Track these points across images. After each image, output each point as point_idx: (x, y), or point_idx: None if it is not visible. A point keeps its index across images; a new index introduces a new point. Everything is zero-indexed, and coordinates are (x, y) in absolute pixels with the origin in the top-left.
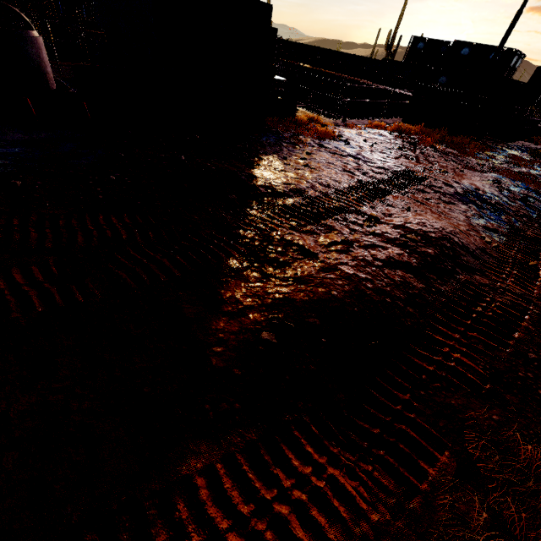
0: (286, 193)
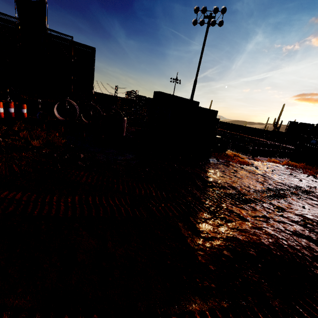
0: (226, 187)
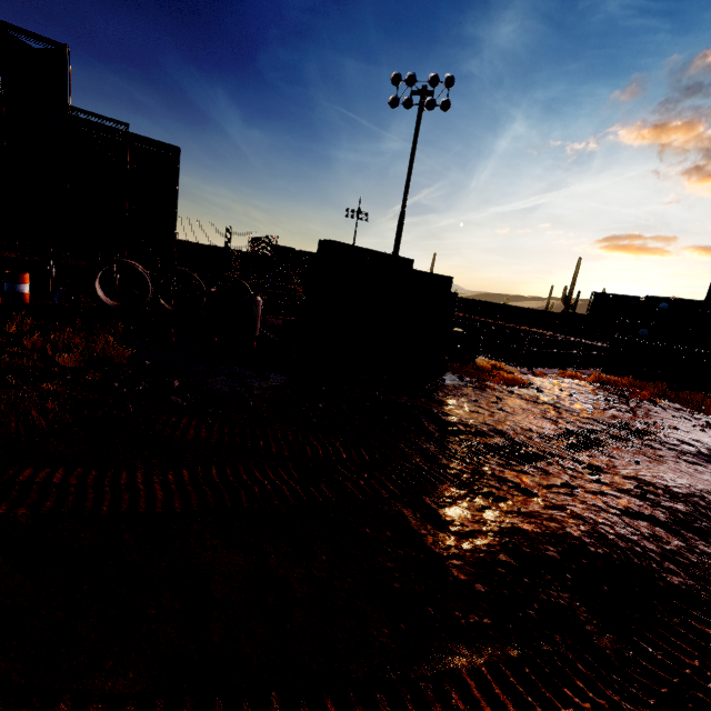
0: (487, 432)
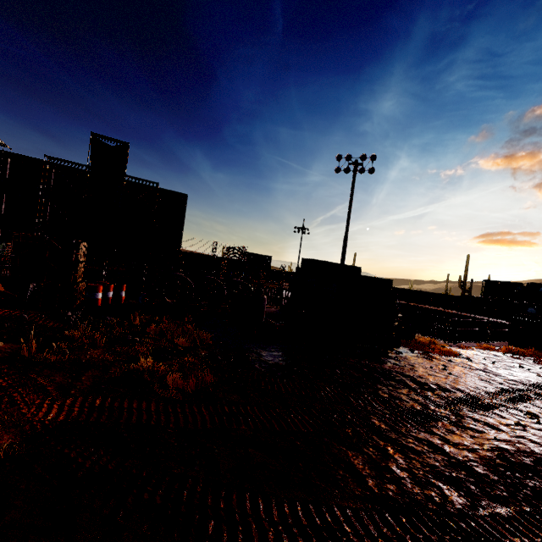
0: (450, 389)
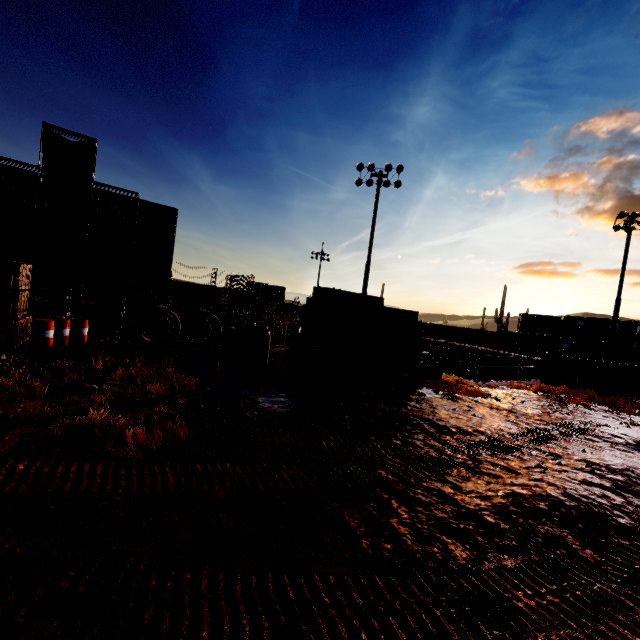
0: (472, 432)
